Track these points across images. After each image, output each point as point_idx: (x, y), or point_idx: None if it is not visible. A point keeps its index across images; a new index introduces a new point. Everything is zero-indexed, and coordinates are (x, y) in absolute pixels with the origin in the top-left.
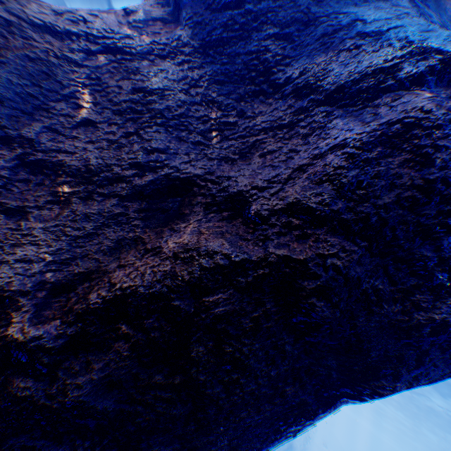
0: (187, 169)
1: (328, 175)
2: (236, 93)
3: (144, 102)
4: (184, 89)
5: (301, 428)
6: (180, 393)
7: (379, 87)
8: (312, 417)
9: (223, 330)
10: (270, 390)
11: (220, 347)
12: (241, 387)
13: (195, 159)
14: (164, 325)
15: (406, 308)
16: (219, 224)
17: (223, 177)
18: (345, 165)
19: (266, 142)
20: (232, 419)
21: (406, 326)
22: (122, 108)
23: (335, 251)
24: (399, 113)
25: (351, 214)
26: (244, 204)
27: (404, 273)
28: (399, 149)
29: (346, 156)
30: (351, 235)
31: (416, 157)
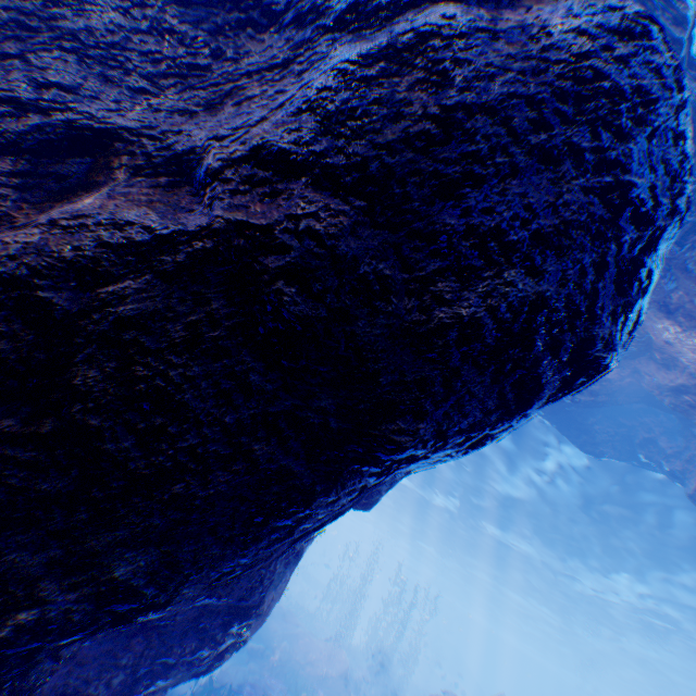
0: (110, 119)
1: (310, 102)
2: (211, 22)
3: (44, 16)
4: (123, 8)
5: (294, 524)
6: (55, 452)
7: (403, 3)
8: (307, 501)
9: (136, 343)
10: (227, 448)
11: (128, 370)
12: (170, 440)
13: (130, 110)
14: (20, 332)
15: (426, 304)
16: (150, 192)
17: (171, 133)
18: (334, 86)
19: (248, 89)
20: (158, 497)
21: (426, 331)
22: (1, 20)
23: (315, 211)
24: (419, 26)
25: (341, 158)
26: (197, 165)
27: (424, 254)
28: (411, 66)
29: (336, 74)
30: (343, 192)
31: (432, 77)
